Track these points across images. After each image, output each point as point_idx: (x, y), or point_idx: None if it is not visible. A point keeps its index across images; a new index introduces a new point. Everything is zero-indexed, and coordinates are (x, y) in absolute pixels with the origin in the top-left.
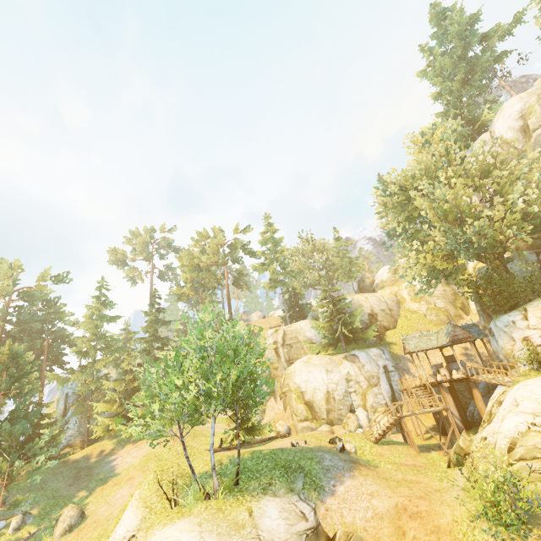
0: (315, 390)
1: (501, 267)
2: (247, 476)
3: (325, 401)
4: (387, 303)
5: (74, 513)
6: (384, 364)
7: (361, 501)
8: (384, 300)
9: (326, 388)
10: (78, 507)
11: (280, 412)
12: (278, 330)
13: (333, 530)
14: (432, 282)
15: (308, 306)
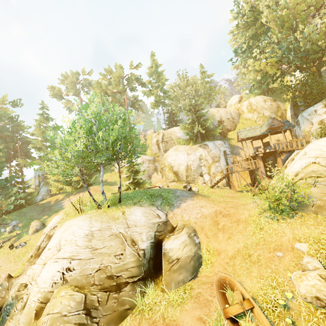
0: (180, 165)
1: (316, 73)
2: (127, 199)
3: (185, 171)
4: (231, 114)
5: (38, 224)
6: (224, 150)
7: (195, 210)
8: (229, 112)
9: (186, 163)
10: (40, 221)
11: (159, 179)
12: (159, 133)
13: (176, 223)
14: (264, 99)
15: (181, 121)
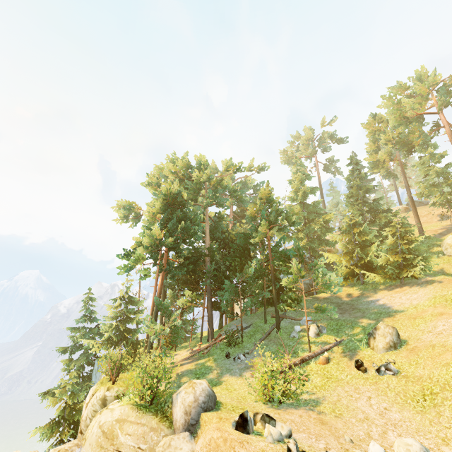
0: None
1: None
2: None
3: None
4: None
5: (391, 331)
6: None
7: None
8: None
9: None
10: (392, 327)
11: None
12: None
13: None
14: None
15: None
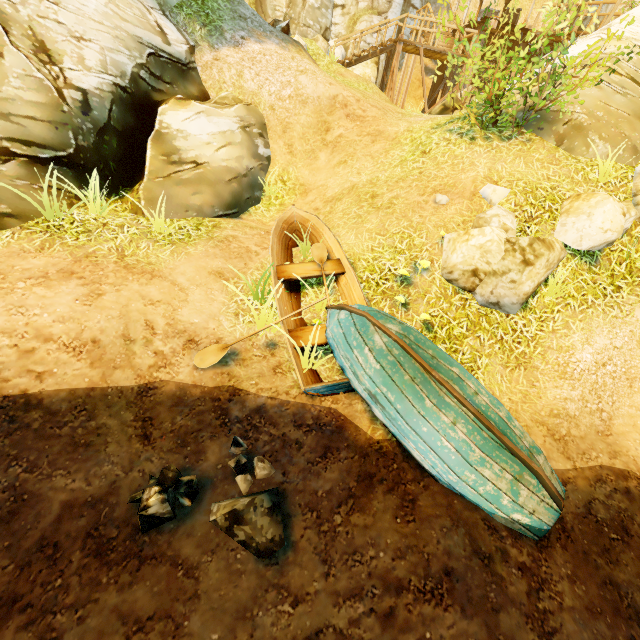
0: None
1: None
2: None
3: None
4: None
5: None
6: None
7: (282, 75)
8: None
9: None
10: None
11: None
12: None
13: (218, 90)
14: None
15: None
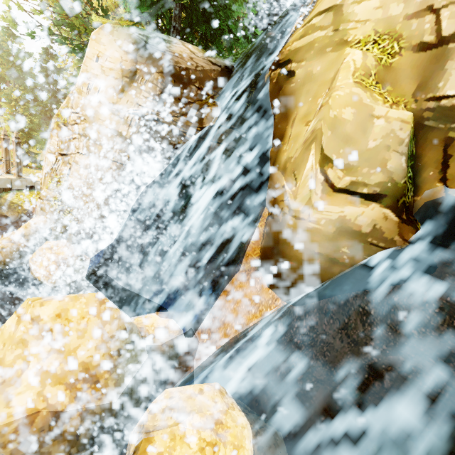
0: None
1: None
2: None
3: None
4: None
5: None
6: None
7: None
8: None
9: None
10: None
11: None
12: None
13: None
14: None
15: None
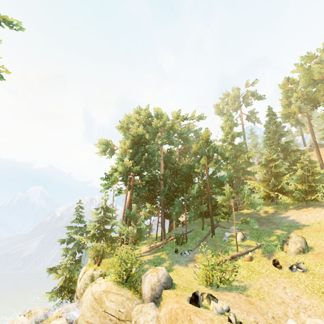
0: None
1: None
2: None
3: None
4: None
5: (301, 240)
6: None
7: None
8: None
9: None
10: (301, 236)
11: None
12: None
13: None
14: None
15: None
